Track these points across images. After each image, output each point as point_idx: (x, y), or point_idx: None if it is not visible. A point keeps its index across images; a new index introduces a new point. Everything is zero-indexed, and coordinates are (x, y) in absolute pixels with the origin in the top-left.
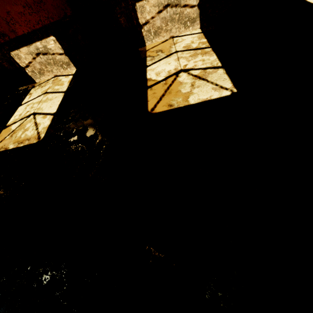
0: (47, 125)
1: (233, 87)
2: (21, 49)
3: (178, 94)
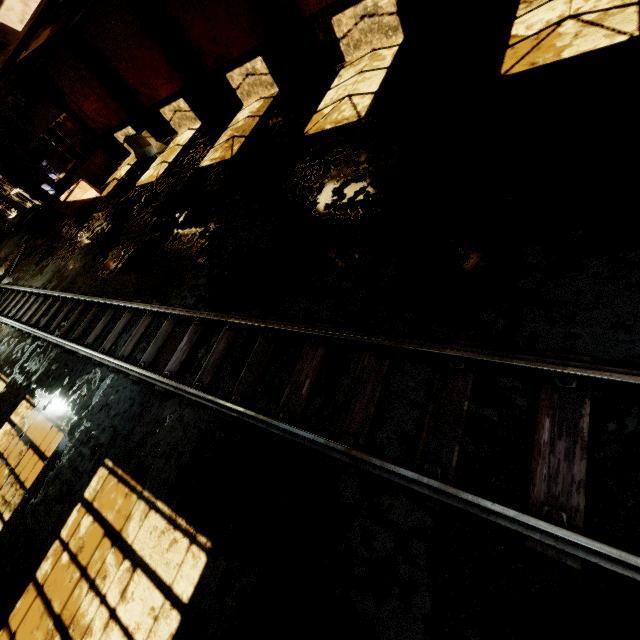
0: (367, 105)
1: (636, 30)
2: (346, 11)
3: (550, 49)
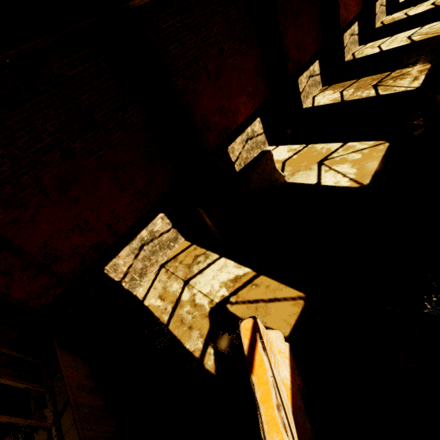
0: (437, 22)
1: None
2: (347, 31)
3: None
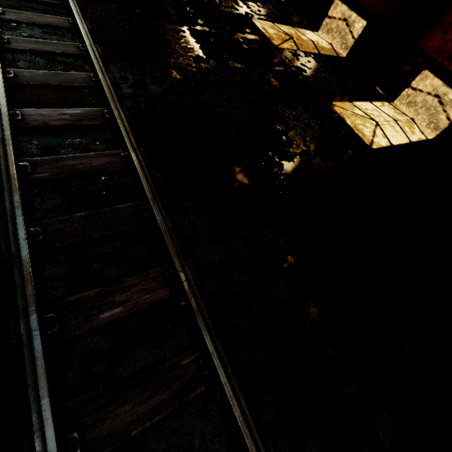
0: (382, 145)
1: None
2: (437, 79)
3: None
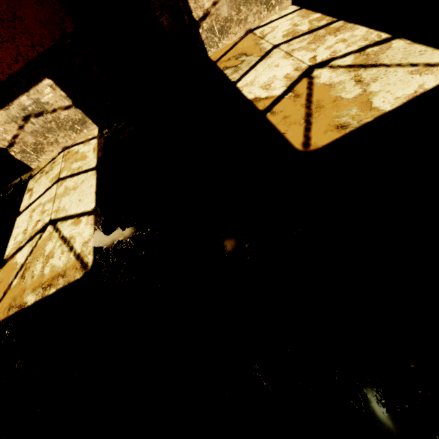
0: (89, 237)
1: None
2: None
3: (341, 103)
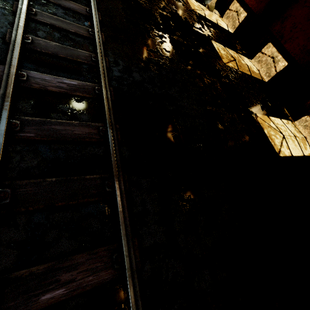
0: (286, 154)
1: None
2: None
3: None
